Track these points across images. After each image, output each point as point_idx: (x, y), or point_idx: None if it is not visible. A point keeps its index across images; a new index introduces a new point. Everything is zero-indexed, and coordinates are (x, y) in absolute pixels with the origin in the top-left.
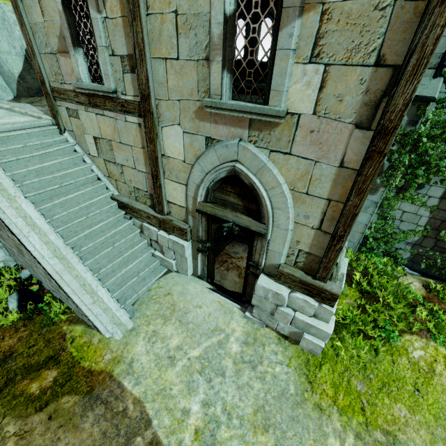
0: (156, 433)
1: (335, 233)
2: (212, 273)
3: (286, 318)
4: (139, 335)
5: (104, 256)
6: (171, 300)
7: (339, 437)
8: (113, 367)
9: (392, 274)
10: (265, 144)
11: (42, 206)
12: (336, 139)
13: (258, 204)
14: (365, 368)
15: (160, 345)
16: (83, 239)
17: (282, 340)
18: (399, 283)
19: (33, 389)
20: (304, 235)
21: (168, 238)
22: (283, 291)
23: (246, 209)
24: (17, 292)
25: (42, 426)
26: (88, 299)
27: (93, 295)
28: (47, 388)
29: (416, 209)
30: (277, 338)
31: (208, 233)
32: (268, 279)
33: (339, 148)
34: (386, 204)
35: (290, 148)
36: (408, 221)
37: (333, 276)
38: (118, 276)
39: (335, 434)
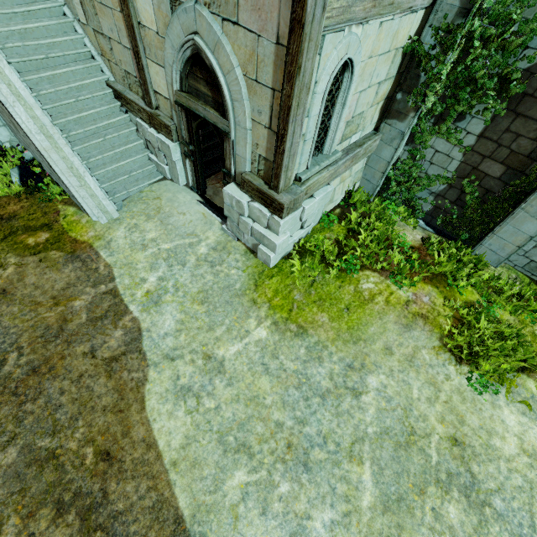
0: (117, 286)
1: (278, 131)
2: (201, 185)
3: (247, 228)
4: (122, 224)
5: (95, 147)
6: (158, 204)
7: (258, 320)
8: (94, 241)
9: (390, 219)
10: (217, 9)
11: (28, 77)
12: (271, 2)
13: (220, 94)
14: (311, 286)
15: (138, 235)
16: (74, 124)
17: (248, 253)
18: (393, 229)
19: (30, 241)
20: (261, 136)
21: (157, 137)
22: (244, 199)
23: (215, 102)
24: (18, 167)
25: (35, 264)
26: (75, 181)
27: (80, 180)
28: (41, 243)
29: (450, 149)
30: (244, 251)
31: (189, 133)
32: (236, 188)
33: (274, 17)
34: (418, 138)
35: (237, 15)
36: (438, 165)
37: (291, 190)
38: (109, 170)
39: (257, 318)
